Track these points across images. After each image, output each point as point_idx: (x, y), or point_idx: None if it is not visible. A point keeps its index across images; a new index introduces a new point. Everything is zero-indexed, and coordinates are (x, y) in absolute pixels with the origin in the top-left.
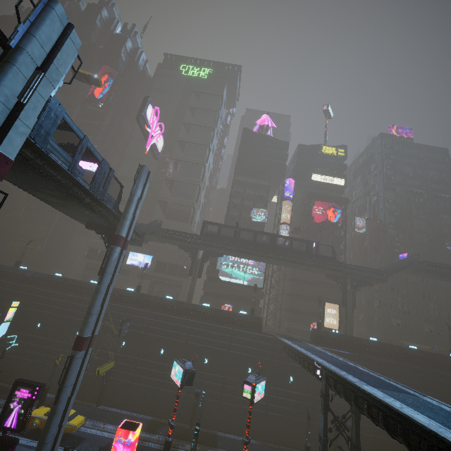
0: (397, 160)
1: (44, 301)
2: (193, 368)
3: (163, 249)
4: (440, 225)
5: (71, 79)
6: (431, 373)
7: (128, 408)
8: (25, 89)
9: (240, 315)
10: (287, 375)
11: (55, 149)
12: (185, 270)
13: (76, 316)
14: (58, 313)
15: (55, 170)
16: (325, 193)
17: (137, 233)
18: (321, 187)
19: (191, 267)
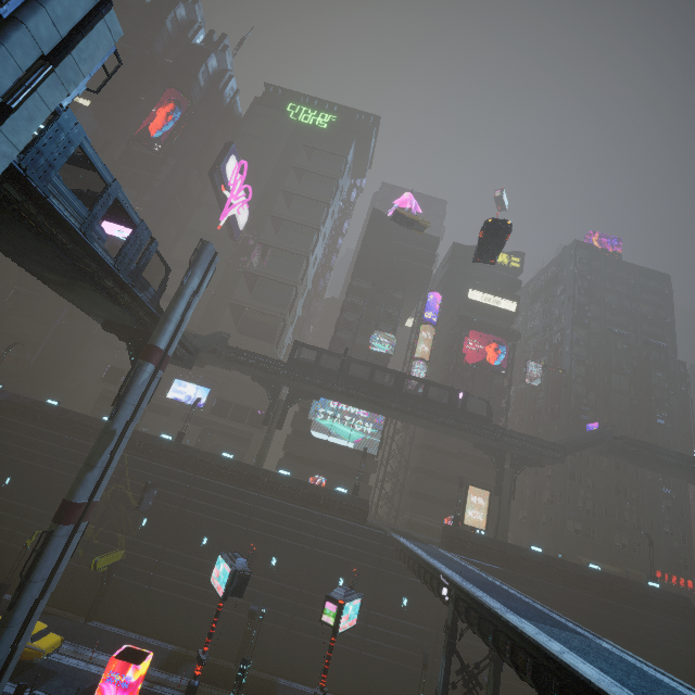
0: (595, 283)
1: (22, 443)
2: (247, 568)
3: (229, 379)
4: (649, 386)
5: (100, 86)
6: (618, 608)
7: (138, 628)
8: (16, 87)
9: (336, 493)
10: (398, 595)
11: (61, 193)
12: (259, 417)
13: (72, 472)
14: (42, 464)
15: (57, 226)
16: (486, 320)
17: (185, 347)
18: (481, 310)
19: (268, 411)
